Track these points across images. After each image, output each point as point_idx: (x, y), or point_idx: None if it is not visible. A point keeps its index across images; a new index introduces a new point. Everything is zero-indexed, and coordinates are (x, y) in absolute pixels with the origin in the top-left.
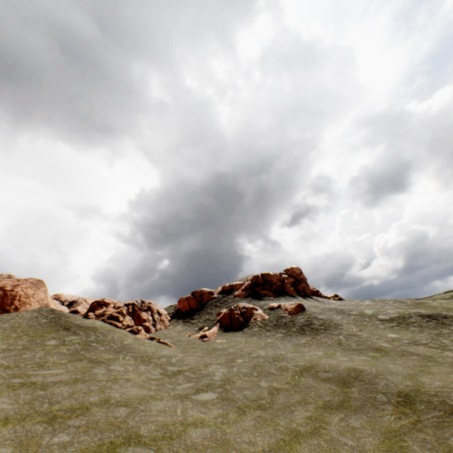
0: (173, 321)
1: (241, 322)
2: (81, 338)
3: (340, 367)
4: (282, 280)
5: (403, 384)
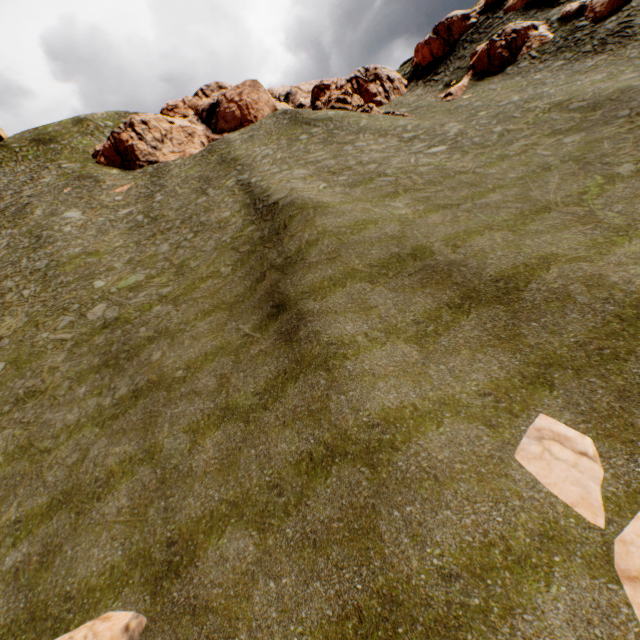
0: (411, 86)
1: (504, 60)
2: (322, 130)
3: (606, 90)
4: None
5: None
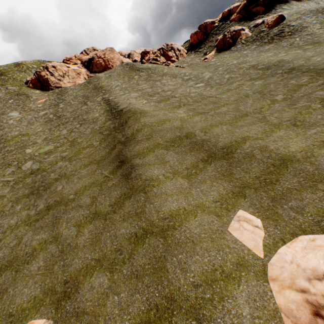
0: (188, 53)
1: (230, 44)
2: (145, 73)
3: (273, 61)
4: None
5: (297, 64)
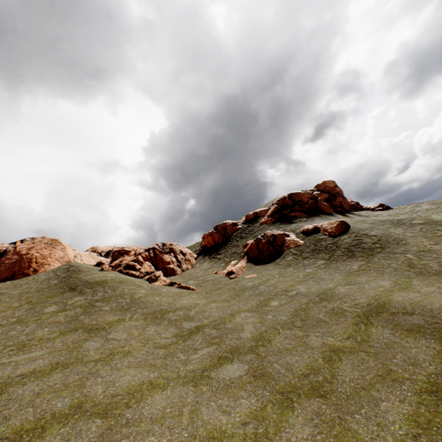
0: (200, 259)
1: (271, 252)
2: (85, 299)
3: (433, 306)
4: (314, 198)
5: None
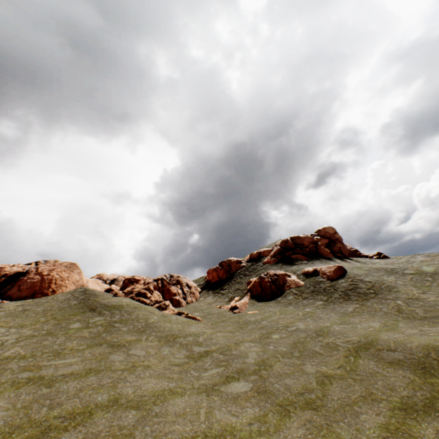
0: (204, 293)
1: (273, 290)
2: (105, 319)
3: (412, 344)
4: (315, 242)
5: None
